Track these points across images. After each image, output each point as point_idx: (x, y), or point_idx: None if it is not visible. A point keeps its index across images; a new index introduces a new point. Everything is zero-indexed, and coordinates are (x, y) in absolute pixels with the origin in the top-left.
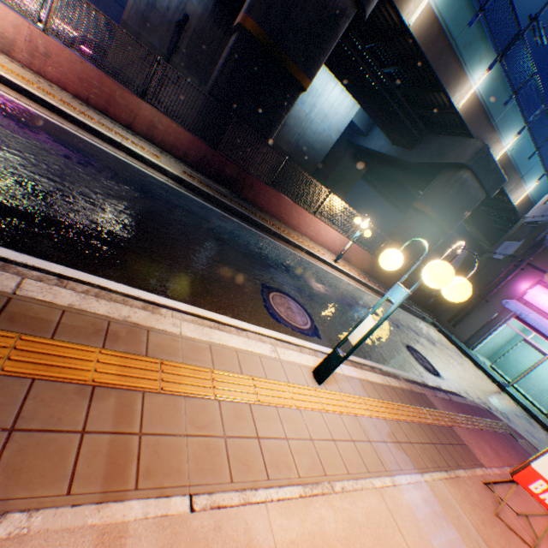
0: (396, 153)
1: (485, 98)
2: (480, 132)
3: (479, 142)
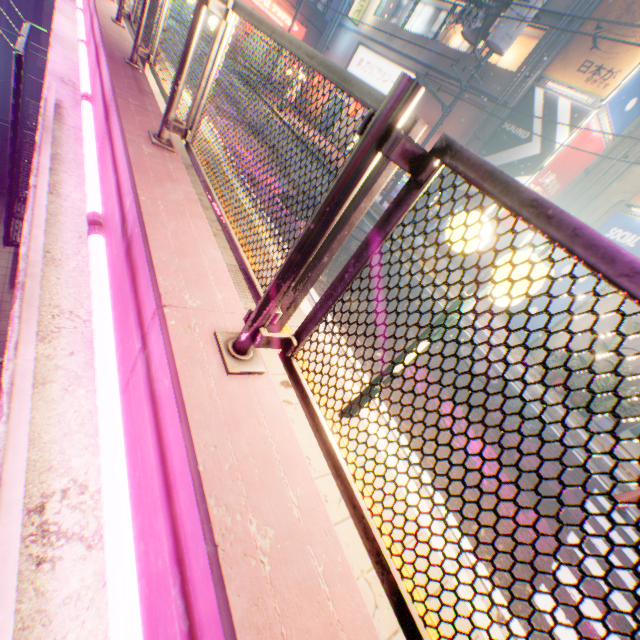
0: None
1: None
2: None
3: None
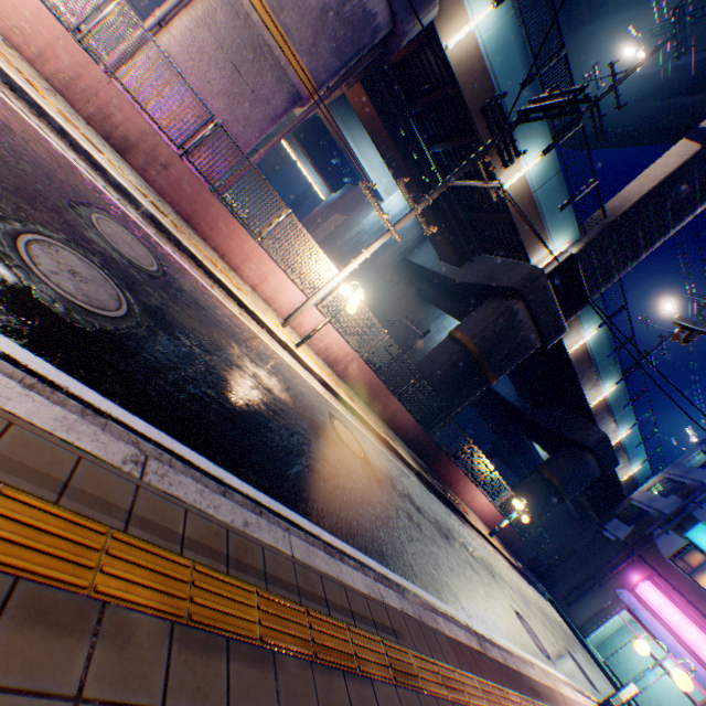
0: (523, 407)
1: (610, 401)
2: (603, 422)
3: (603, 432)
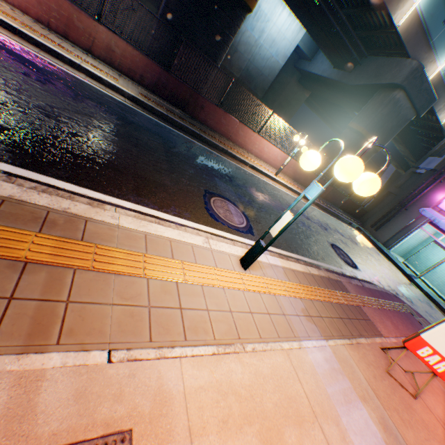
0: (337, 76)
1: (425, 16)
2: (417, 51)
3: (415, 62)
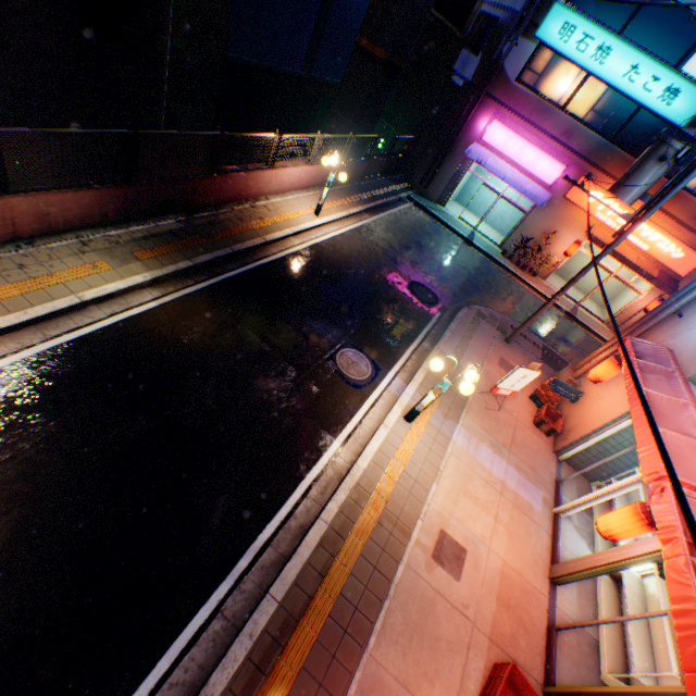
0: None
1: None
2: None
3: None
